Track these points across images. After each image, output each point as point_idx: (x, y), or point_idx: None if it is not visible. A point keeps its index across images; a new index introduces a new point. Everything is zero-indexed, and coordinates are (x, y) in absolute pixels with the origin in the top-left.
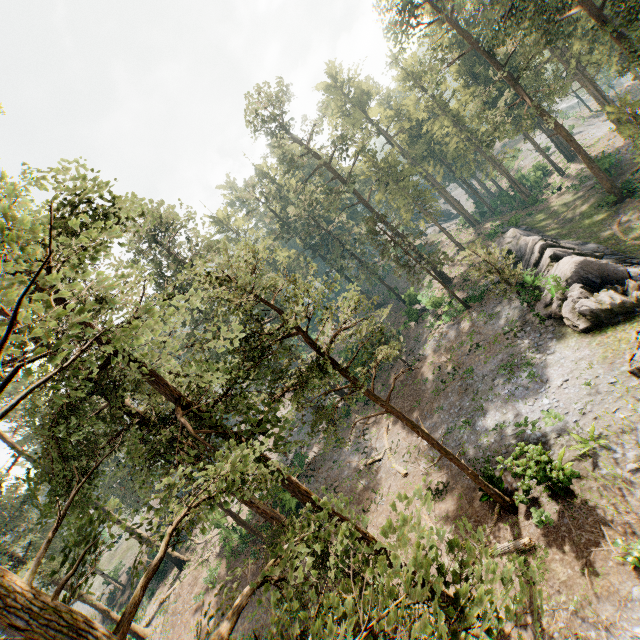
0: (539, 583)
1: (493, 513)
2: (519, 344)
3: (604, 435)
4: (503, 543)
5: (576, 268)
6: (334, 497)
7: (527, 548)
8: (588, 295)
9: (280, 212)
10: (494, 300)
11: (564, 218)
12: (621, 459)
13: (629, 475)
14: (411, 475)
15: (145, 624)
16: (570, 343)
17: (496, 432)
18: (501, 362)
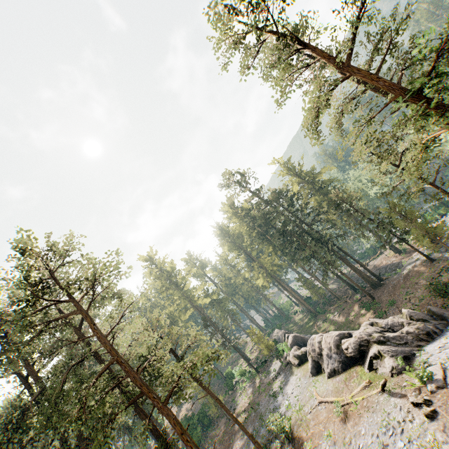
0: None
1: None
2: (278, 381)
3: (303, 405)
4: None
5: (292, 338)
6: None
7: None
8: (298, 350)
9: None
10: (269, 364)
11: (300, 325)
12: (308, 411)
13: (309, 416)
14: None
15: None
16: (294, 372)
17: None
18: (271, 393)
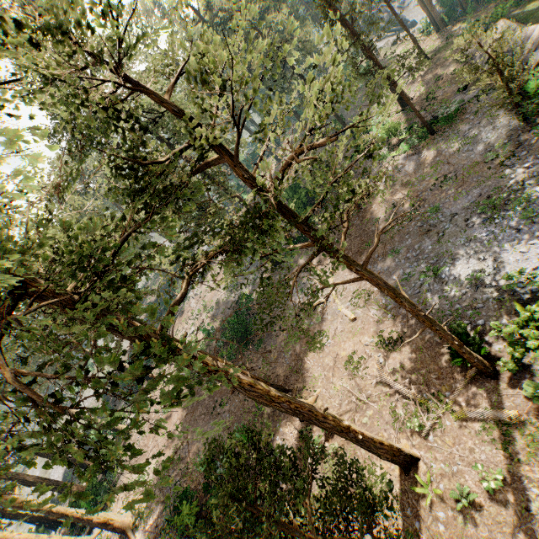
0: (526, 462)
1: (463, 373)
2: (508, 174)
3: None
4: (476, 408)
5: None
6: (280, 335)
7: (511, 421)
8: None
9: (204, 13)
10: (470, 120)
11: None
12: None
13: None
14: (360, 320)
15: (129, 422)
16: None
17: (471, 283)
18: (479, 198)
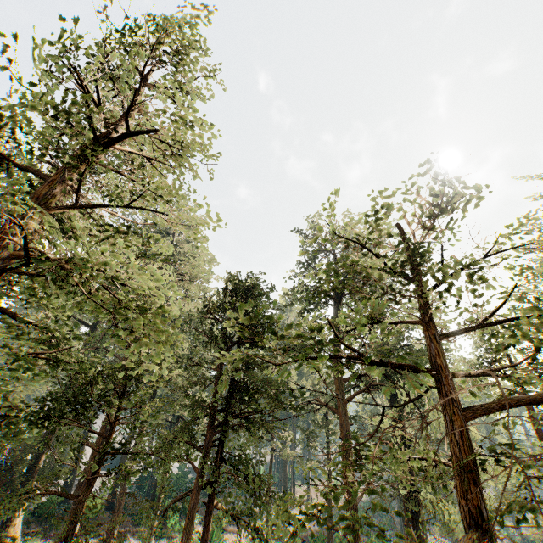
0: None
1: None
2: None
3: None
4: None
5: None
6: None
7: None
8: None
9: None
10: None
11: None
12: None
13: None
14: None
15: None
16: None
17: None
18: None
